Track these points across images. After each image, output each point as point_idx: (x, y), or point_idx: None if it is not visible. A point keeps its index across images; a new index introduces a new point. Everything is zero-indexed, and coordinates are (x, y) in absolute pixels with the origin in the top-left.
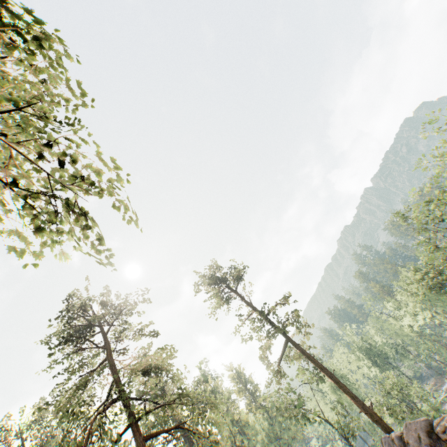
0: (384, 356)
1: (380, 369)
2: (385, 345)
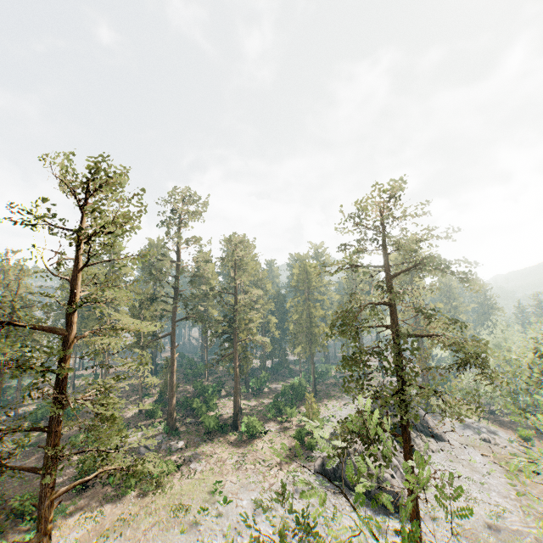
0: None
1: None
2: None
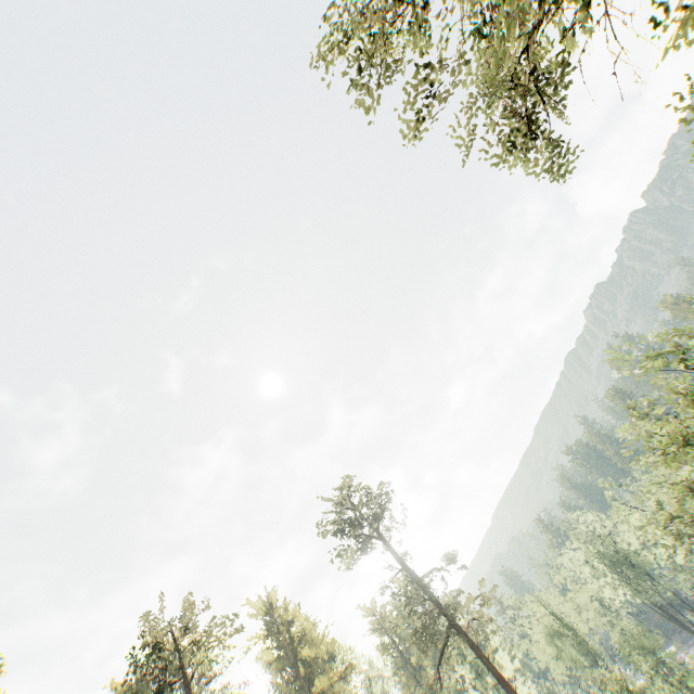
0: (639, 571)
1: (633, 590)
2: (640, 557)
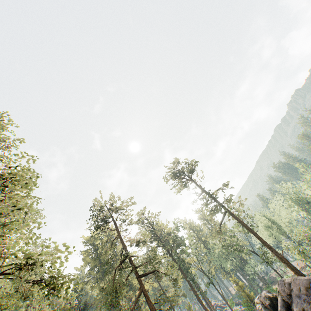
0: None
1: (307, 213)
2: None
